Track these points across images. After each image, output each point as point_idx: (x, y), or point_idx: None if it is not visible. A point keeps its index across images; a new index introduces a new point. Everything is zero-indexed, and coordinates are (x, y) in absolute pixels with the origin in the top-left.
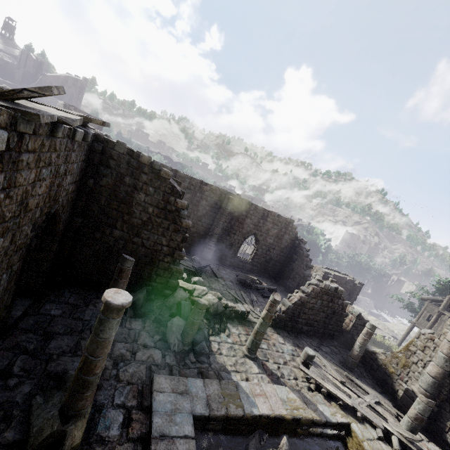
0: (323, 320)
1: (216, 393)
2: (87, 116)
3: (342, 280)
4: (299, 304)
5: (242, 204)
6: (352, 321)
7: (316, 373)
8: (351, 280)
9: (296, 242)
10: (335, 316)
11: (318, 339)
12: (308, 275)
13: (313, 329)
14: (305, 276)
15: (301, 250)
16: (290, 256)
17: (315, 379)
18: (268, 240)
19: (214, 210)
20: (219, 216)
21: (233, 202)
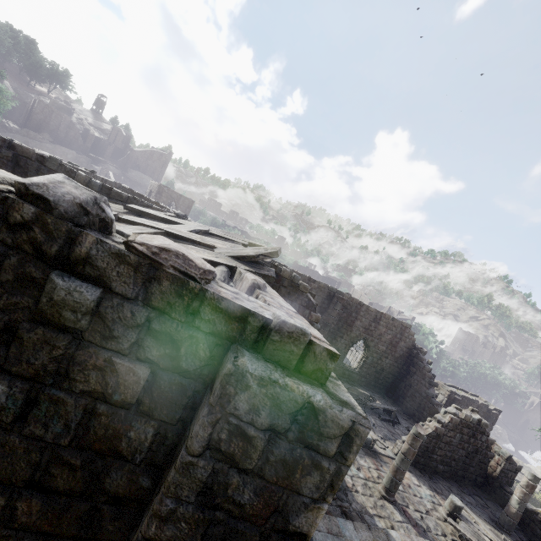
0: (462, 460)
1: (369, 540)
2: (250, 241)
3: (473, 403)
4: (433, 437)
5: (352, 304)
6: (500, 465)
7: (469, 530)
8: (485, 405)
9: (413, 352)
10: (477, 455)
11: (456, 483)
12: (432, 395)
13: (450, 470)
14: (428, 396)
15: (421, 362)
16: (406, 368)
17: (470, 539)
18: (380, 347)
19: (320, 309)
20: (326, 316)
21: (342, 302)
